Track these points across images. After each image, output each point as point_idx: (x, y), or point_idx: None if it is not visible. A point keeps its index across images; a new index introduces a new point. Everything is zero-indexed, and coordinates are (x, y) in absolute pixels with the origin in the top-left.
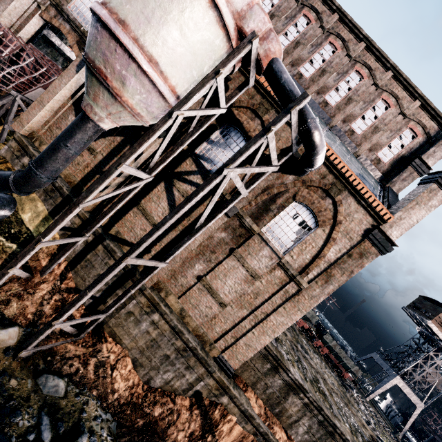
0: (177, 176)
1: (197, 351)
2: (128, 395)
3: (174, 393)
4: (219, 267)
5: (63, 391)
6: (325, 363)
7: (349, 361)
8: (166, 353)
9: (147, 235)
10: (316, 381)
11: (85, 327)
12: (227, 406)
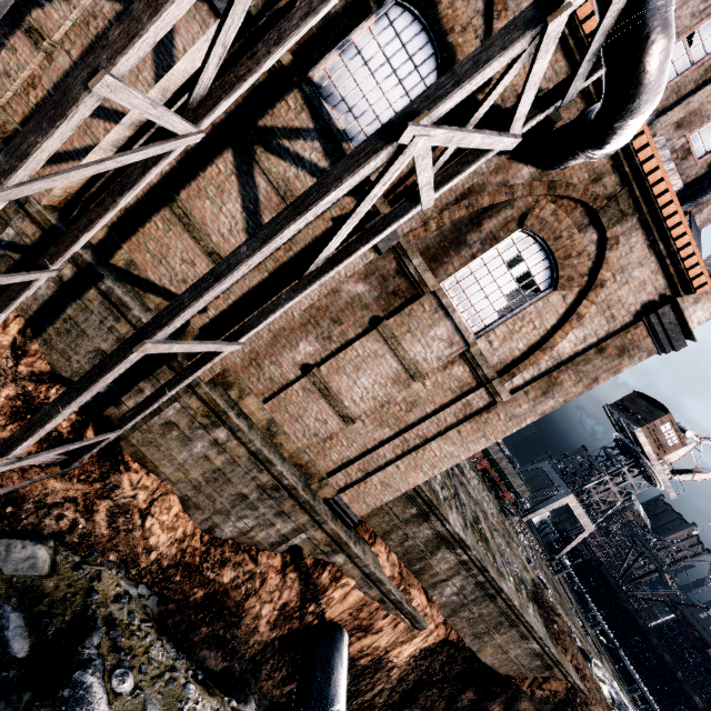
0: (265, 138)
1: (297, 492)
2: (176, 552)
3: (255, 547)
4: (348, 352)
5: (46, 564)
6: (482, 482)
7: (515, 479)
8: (242, 491)
9: (191, 290)
10: (477, 521)
11: (81, 451)
12: (342, 567)
